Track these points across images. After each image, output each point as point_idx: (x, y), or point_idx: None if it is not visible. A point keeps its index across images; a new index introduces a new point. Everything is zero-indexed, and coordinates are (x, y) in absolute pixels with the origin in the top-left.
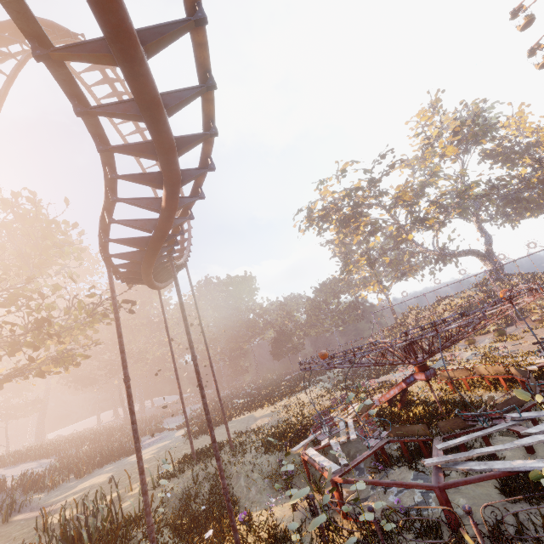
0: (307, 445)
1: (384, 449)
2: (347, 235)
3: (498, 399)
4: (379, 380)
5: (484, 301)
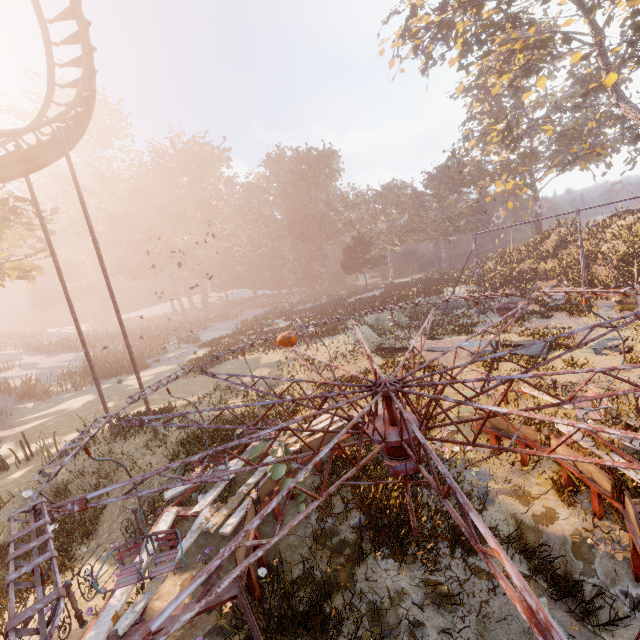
0: (194, 489)
1: (252, 581)
2: (480, 75)
3: (562, 528)
4: (439, 344)
5: None
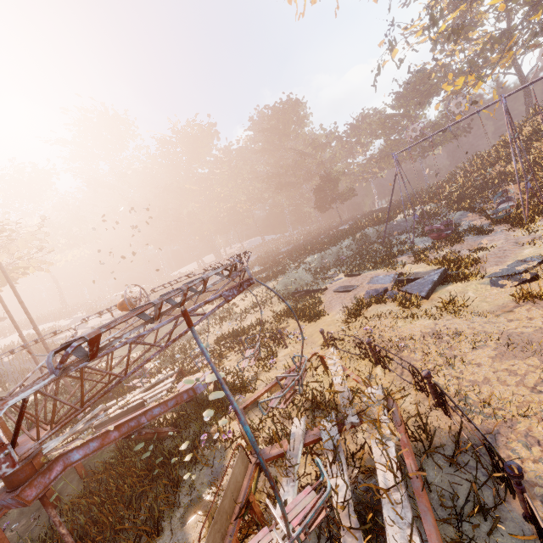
0: None
1: None
2: None
3: None
4: (352, 281)
5: None
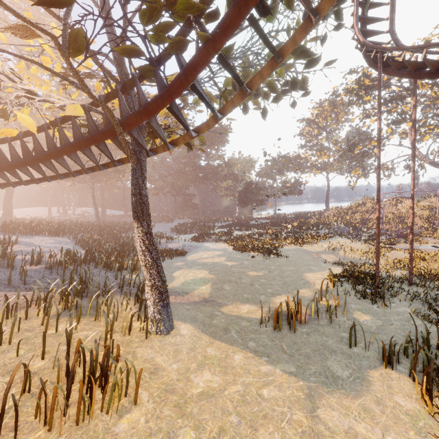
0: None
1: None
2: (369, 117)
3: None
4: (401, 247)
5: None
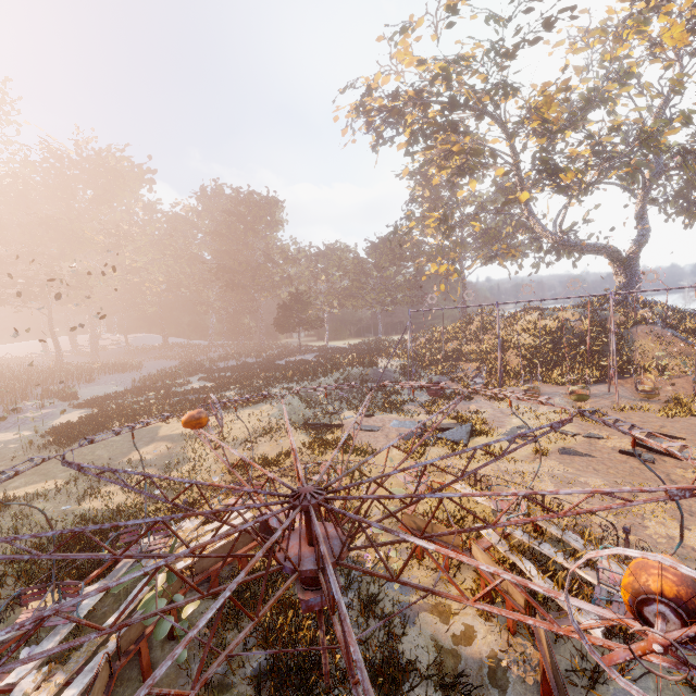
0: (16, 640)
1: None
2: (423, 165)
3: (479, 649)
4: (370, 421)
5: (585, 335)
